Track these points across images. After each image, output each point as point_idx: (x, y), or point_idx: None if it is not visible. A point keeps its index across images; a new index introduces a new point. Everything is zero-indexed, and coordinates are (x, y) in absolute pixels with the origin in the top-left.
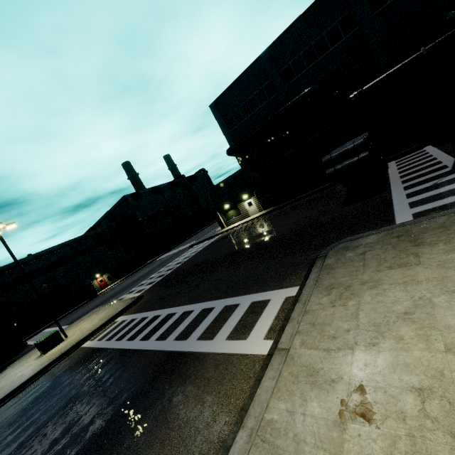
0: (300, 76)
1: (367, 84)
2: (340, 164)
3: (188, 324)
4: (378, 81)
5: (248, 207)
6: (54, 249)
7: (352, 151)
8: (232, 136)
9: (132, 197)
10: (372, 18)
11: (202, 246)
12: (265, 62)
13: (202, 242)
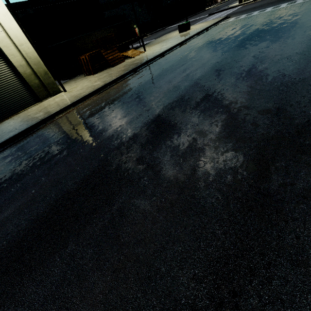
0: None
1: None
2: None
3: None
4: None
5: None
6: None
7: None
8: None
9: None
10: None
11: (231, 10)
12: None
13: (223, 11)
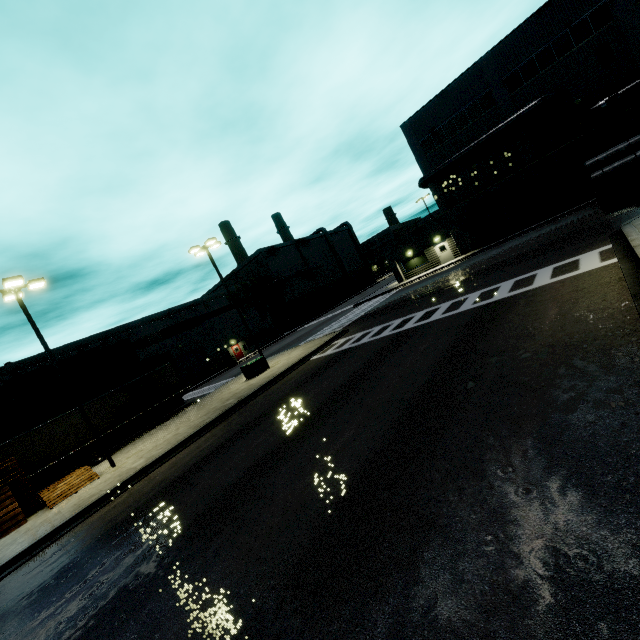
0: (530, 83)
1: (624, 87)
2: (609, 166)
3: (477, 298)
4: (639, 82)
5: (439, 253)
6: (188, 305)
7: (627, 149)
8: (428, 162)
9: (266, 252)
10: (635, 7)
11: (381, 298)
12: (484, 68)
13: (374, 299)
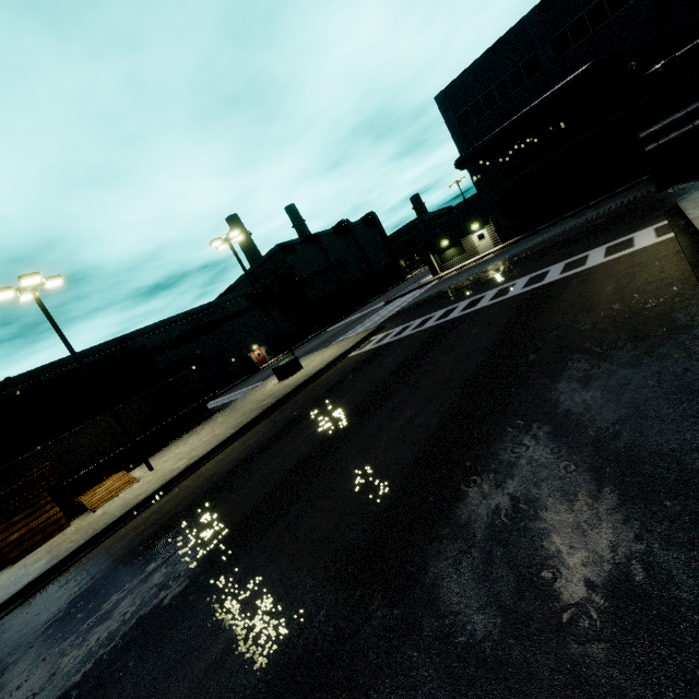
0: (579, 45)
1: (683, 48)
2: (665, 137)
3: (526, 283)
4: None
5: (477, 242)
6: (204, 308)
7: (684, 119)
8: (465, 139)
9: (285, 247)
10: None
11: (415, 293)
12: (529, 27)
13: (407, 294)
